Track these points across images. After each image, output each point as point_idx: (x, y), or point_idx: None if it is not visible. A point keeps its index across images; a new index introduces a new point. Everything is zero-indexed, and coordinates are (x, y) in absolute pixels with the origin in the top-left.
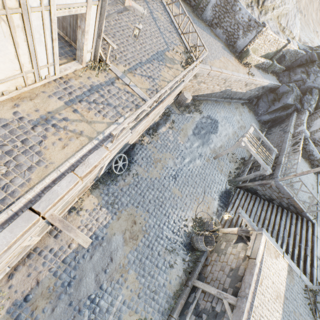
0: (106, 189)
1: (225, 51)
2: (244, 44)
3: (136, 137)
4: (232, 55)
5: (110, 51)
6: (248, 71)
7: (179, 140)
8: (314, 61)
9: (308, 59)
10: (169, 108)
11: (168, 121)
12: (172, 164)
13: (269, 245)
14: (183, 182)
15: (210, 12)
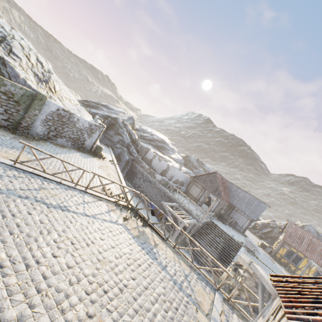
0: None
1: (88, 158)
2: (92, 142)
3: None
4: (91, 156)
5: None
6: (109, 160)
7: None
8: (115, 124)
9: (110, 123)
10: None
11: None
12: None
13: (243, 256)
14: None
15: (41, 127)
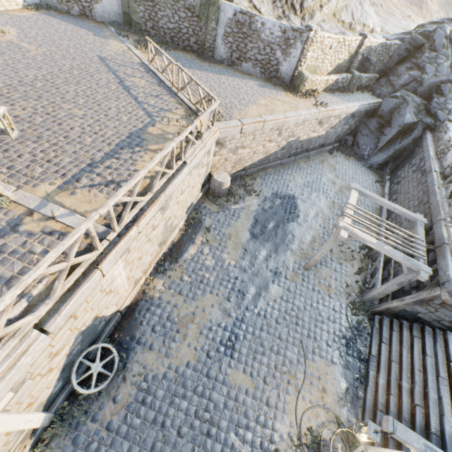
0: (70, 441)
1: (266, 89)
2: (292, 67)
3: (132, 290)
4: (279, 90)
5: (24, 167)
6: (315, 102)
7: (227, 260)
8: (421, 45)
9: (410, 47)
10: (198, 207)
11: (199, 231)
12: (219, 315)
13: None
14: (250, 348)
15: (223, 48)
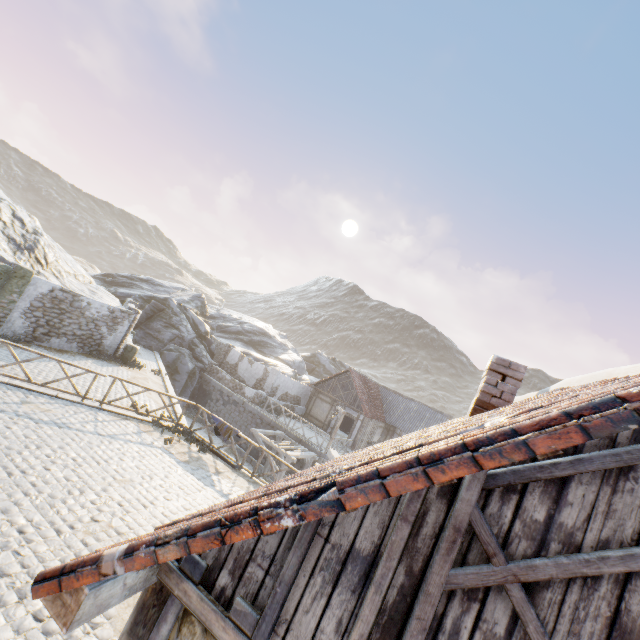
0: None
1: (109, 367)
2: (118, 340)
3: None
4: (115, 365)
5: None
6: (151, 370)
7: None
8: (164, 309)
9: (155, 309)
10: None
11: None
12: None
13: None
14: None
15: (22, 322)
